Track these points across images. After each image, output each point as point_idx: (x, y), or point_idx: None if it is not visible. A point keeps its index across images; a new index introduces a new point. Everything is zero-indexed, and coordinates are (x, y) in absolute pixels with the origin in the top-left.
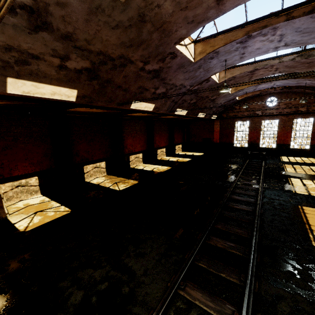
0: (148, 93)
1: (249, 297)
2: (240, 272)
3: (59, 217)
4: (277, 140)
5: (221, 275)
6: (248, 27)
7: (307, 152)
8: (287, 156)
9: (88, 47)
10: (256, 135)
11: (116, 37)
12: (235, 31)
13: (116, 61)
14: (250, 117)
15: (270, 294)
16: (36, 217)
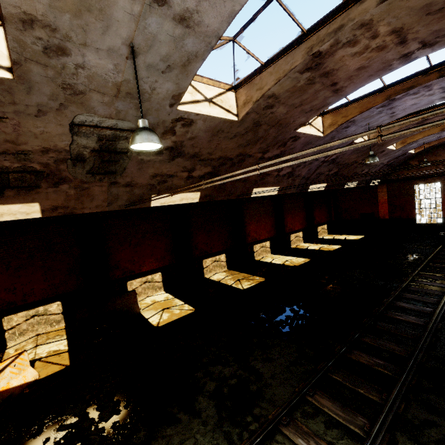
0: (271, 177)
1: (387, 415)
2: (383, 391)
3: (185, 316)
4: None
5: (358, 390)
6: (388, 90)
7: None
8: None
9: (210, 157)
10: None
11: (234, 143)
12: (371, 97)
13: (235, 159)
14: (442, 176)
15: (419, 418)
16: (165, 314)
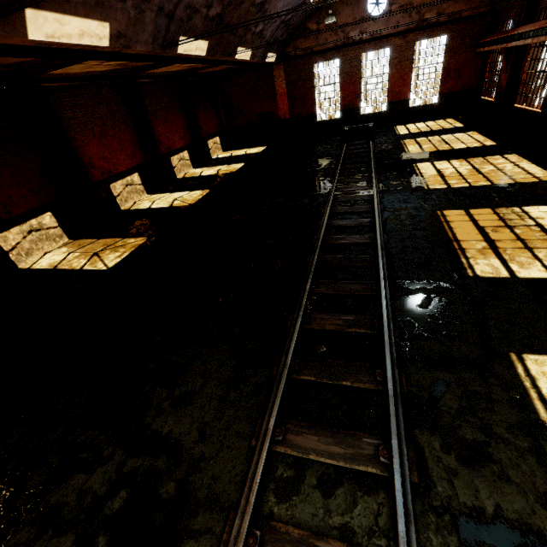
0: None
1: (396, 409)
2: (373, 367)
3: None
4: (389, 93)
5: (343, 384)
6: None
7: (435, 110)
8: (405, 123)
9: None
10: (353, 90)
11: None
12: None
13: None
14: (341, 48)
15: (425, 387)
16: None
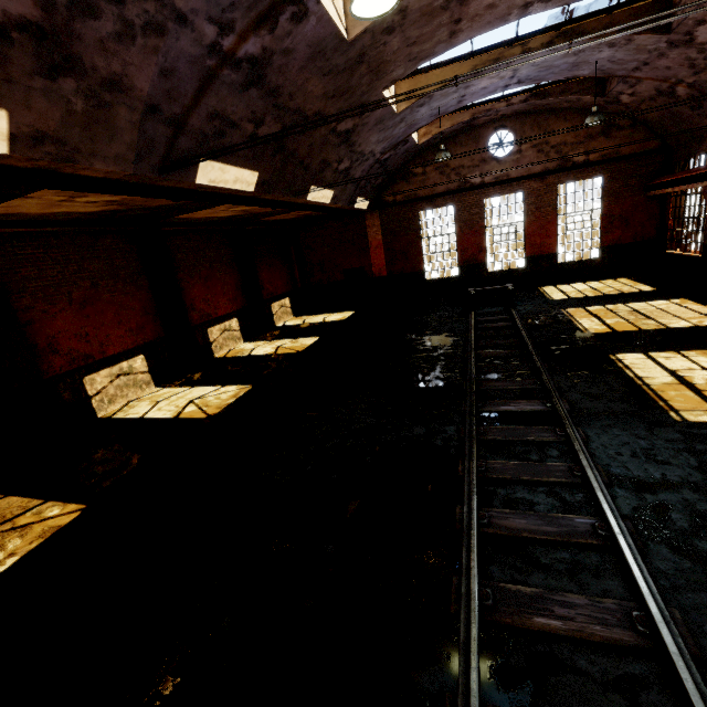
0: None
1: None
2: None
3: None
4: (527, 246)
5: None
6: None
7: (597, 266)
8: (554, 284)
9: None
10: (475, 242)
11: None
12: None
13: None
14: (455, 193)
15: None
16: None
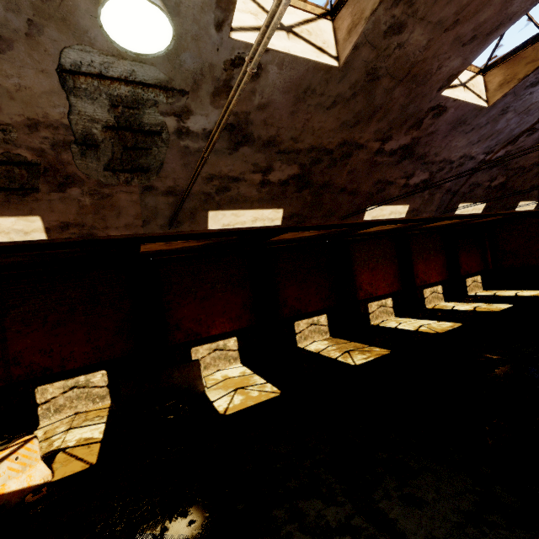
0: (394, 188)
1: None
2: None
3: (265, 401)
4: None
5: None
6: None
7: None
8: None
9: (295, 147)
10: None
11: (333, 119)
12: None
13: (336, 152)
14: None
15: None
16: (237, 396)
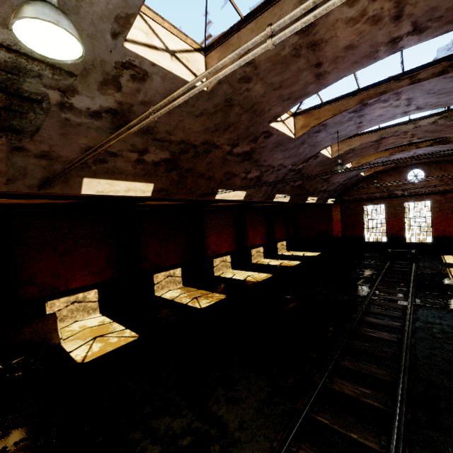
0: (238, 178)
1: None
2: (380, 433)
3: (124, 345)
4: (433, 230)
5: (351, 435)
6: (361, 94)
7: None
8: None
9: (168, 138)
10: (398, 224)
11: (200, 124)
12: (344, 100)
13: (199, 148)
14: (386, 198)
15: None
16: (96, 344)
